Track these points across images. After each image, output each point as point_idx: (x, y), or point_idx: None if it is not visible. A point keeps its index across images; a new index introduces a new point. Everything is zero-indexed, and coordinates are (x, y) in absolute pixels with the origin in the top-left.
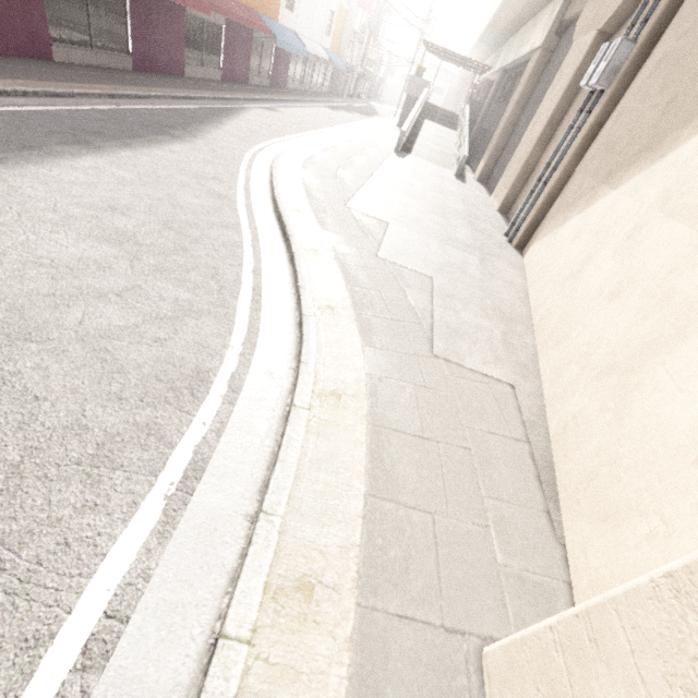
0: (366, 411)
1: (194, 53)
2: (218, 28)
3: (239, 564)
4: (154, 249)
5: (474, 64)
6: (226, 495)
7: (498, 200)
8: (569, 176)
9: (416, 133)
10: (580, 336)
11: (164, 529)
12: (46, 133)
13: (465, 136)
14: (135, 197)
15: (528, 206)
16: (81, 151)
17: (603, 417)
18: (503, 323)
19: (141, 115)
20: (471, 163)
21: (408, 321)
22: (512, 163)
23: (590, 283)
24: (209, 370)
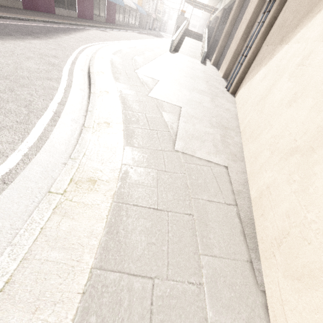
0: (114, 192)
1: (60, 1)
2: None
3: None
4: None
5: (209, 8)
6: None
7: (222, 71)
8: (258, 50)
9: (181, 43)
10: (269, 132)
11: None
12: None
13: (205, 42)
14: None
15: (237, 70)
16: None
17: (290, 186)
18: (222, 130)
19: (18, 26)
20: (209, 57)
21: (161, 130)
22: (228, 52)
23: (274, 99)
24: None
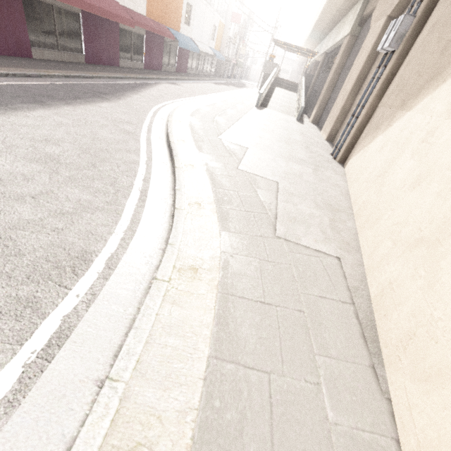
0: (218, 282)
1: (126, 52)
2: (141, 37)
3: (79, 432)
4: (71, 166)
5: (307, 51)
6: (82, 361)
7: (326, 133)
8: (374, 110)
9: (270, 95)
10: (390, 218)
11: (14, 397)
12: (14, 97)
13: (302, 95)
14: (66, 134)
15: (346, 133)
16: (35, 106)
17: (416, 282)
18: (330, 212)
19: (85, 87)
20: (307, 112)
21: (257, 212)
22: (333, 108)
23: (395, 178)
24: (93, 251)
